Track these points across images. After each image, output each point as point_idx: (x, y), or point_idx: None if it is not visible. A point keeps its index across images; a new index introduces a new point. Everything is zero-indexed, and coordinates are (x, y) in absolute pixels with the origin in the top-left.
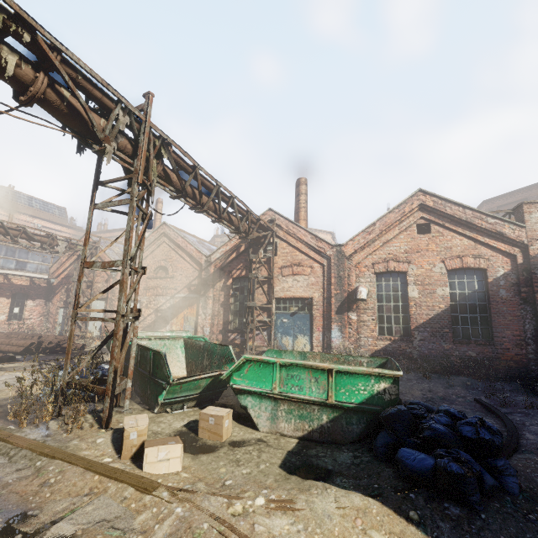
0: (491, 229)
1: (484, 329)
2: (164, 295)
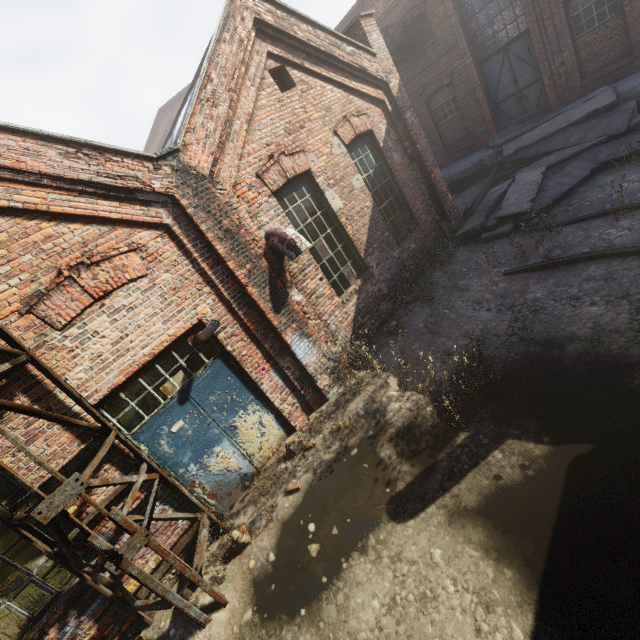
0: (354, 64)
1: (402, 211)
2: None
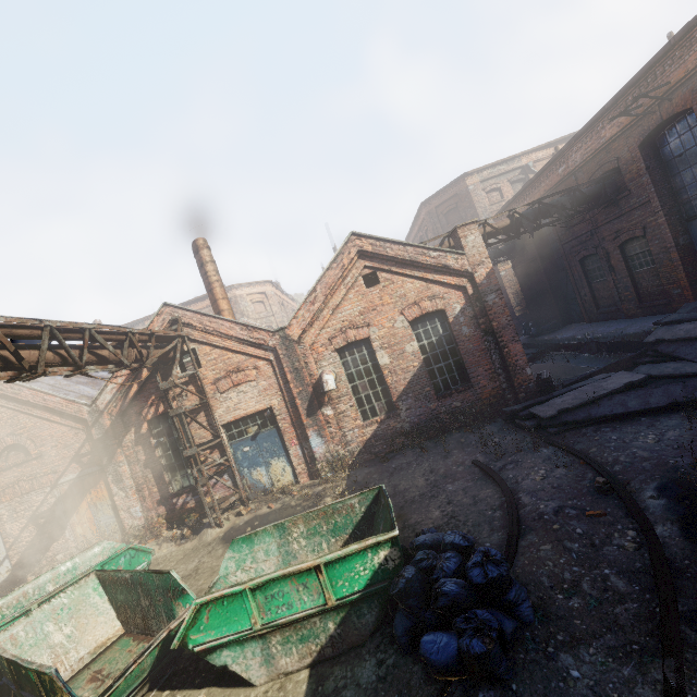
0: (436, 264)
1: (460, 373)
2: (37, 489)
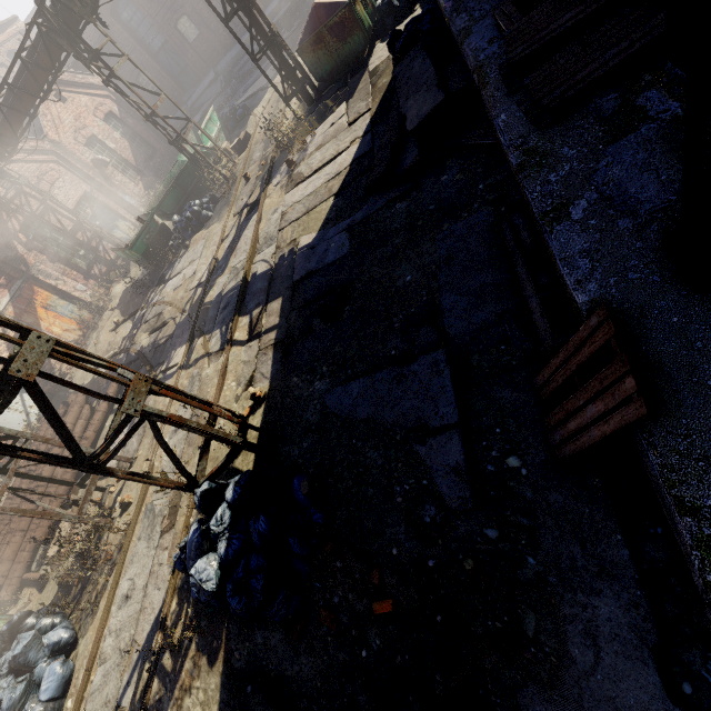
0: (87, 83)
1: (146, 146)
2: None
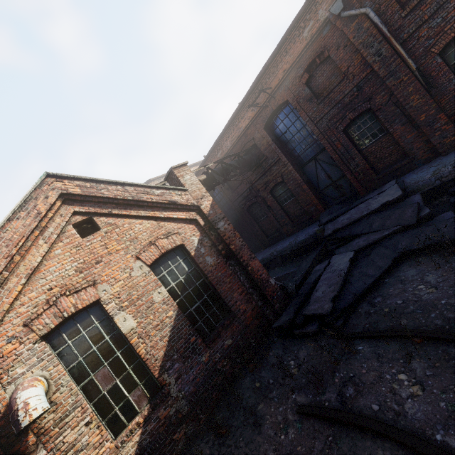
0: (163, 201)
1: (219, 306)
2: None
